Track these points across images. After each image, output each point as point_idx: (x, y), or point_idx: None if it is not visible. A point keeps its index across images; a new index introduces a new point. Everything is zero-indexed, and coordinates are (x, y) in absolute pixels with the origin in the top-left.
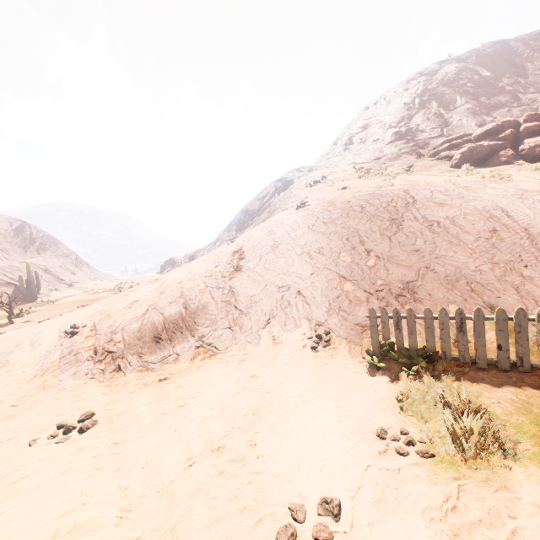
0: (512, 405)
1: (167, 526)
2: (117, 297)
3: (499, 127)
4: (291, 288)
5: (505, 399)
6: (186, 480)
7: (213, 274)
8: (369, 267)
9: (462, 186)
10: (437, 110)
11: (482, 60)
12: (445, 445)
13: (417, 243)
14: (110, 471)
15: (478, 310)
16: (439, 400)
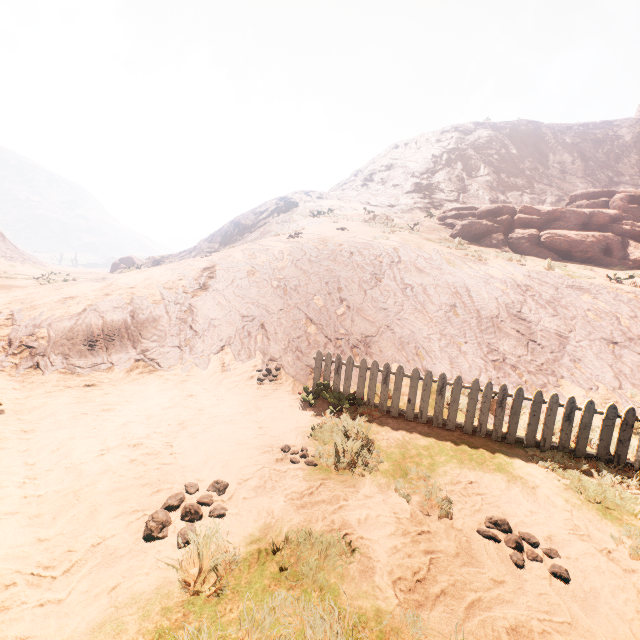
0: (396, 442)
1: (71, 489)
2: (47, 288)
3: (499, 210)
4: (255, 320)
5: (394, 438)
6: (96, 463)
7: (175, 287)
8: (338, 315)
9: (447, 258)
10: (460, 172)
11: (514, 135)
12: (328, 458)
13: (388, 302)
14: (16, 451)
15: (401, 368)
16: (342, 431)
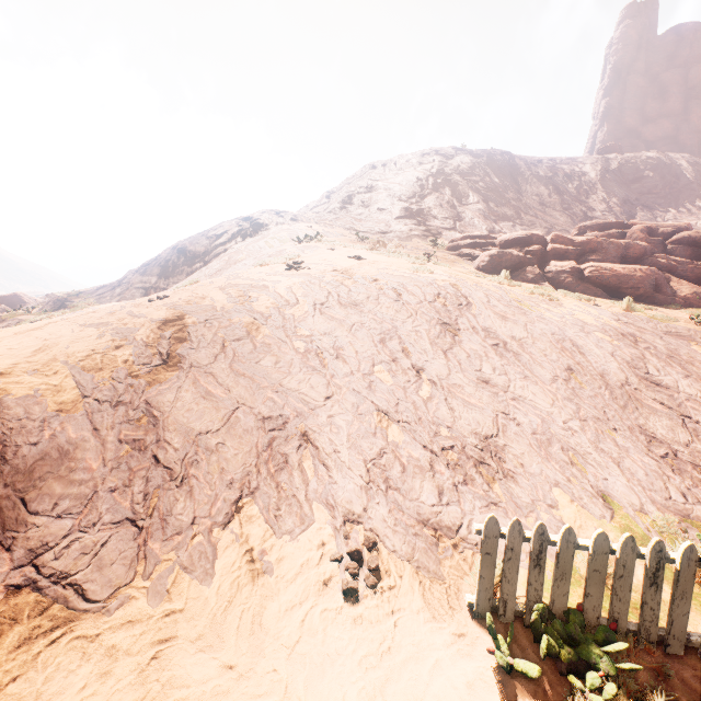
0: None
1: None
2: None
3: (528, 239)
4: (289, 425)
5: None
6: None
7: (108, 365)
8: (424, 399)
9: (514, 297)
10: (451, 198)
11: (492, 164)
12: None
13: (484, 369)
14: None
15: (691, 549)
16: None
